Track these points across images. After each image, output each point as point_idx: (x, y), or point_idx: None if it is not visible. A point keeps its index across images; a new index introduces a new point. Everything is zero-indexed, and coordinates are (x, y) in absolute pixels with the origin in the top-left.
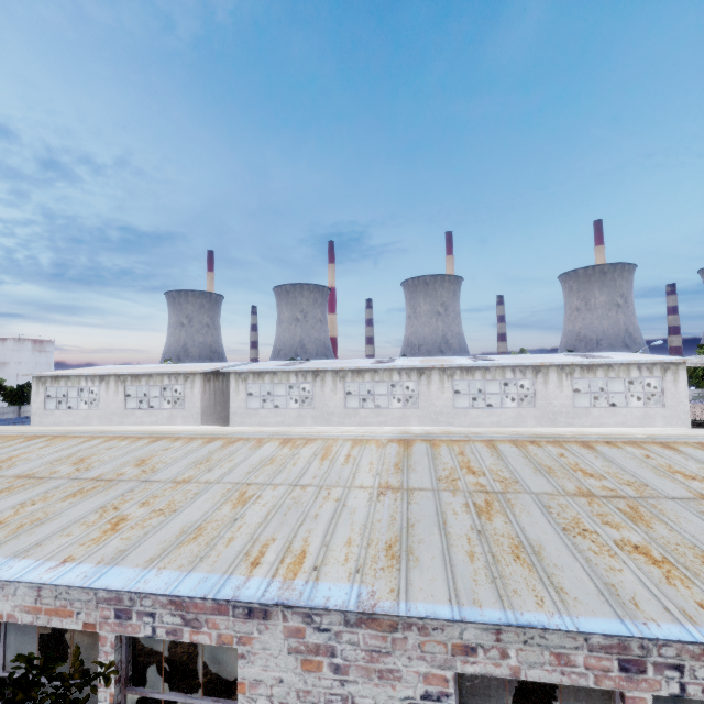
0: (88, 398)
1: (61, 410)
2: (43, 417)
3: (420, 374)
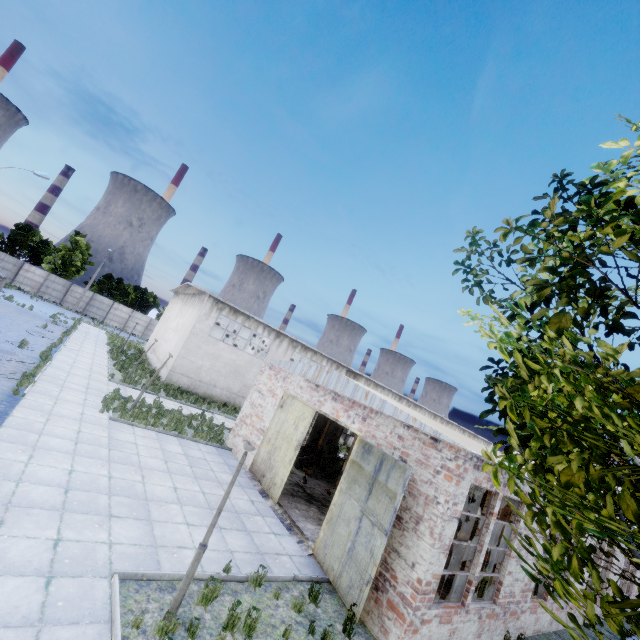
0: (257, 346)
1: (226, 344)
2: (203, 342)
3: (434, 417)
